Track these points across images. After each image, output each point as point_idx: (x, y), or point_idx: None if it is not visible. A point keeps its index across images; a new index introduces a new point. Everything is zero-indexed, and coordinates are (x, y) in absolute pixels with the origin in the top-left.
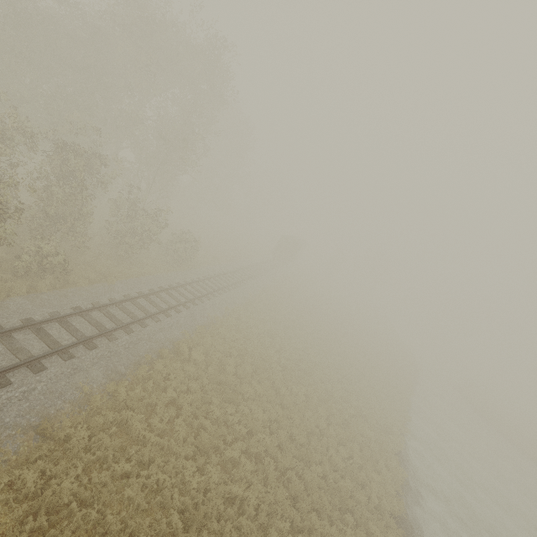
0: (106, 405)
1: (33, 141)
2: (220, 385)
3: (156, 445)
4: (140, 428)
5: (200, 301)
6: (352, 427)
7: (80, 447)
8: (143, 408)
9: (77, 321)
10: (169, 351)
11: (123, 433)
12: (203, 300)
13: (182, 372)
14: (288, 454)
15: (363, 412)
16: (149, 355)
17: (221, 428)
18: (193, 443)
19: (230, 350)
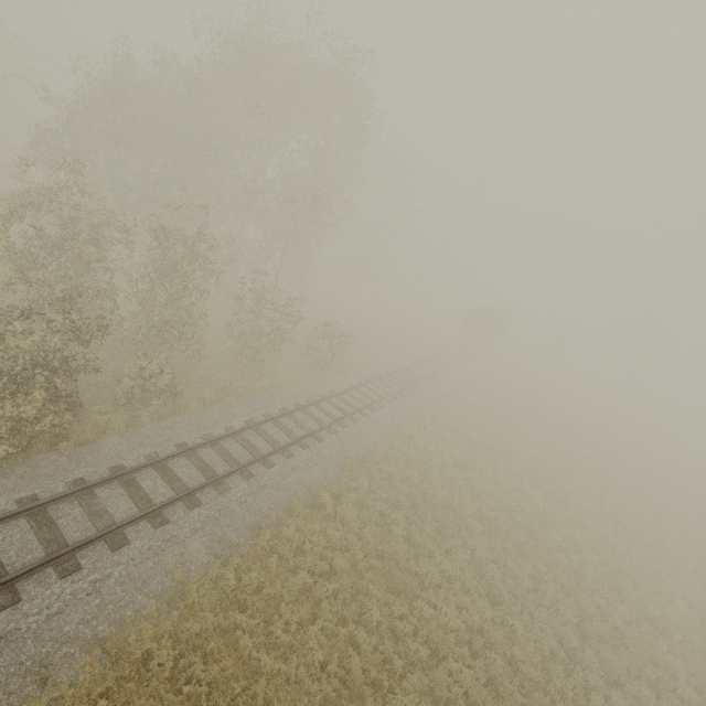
0: (209, 598)
1: (128, 234)
2: (383, 559)
3: (278, 672)
4: (250, 646)
5: (351, 420)
6: (632, 645)
7: (163, 675)
8: (263, 602)
9: (180, 465)
10: (304, 503)
11: (230, 648)
12: (356, 419)
13: (322, 540)
14: (508, 703)
15: (651, 612)
16: (273, 513)
17: (385, 644)
18: (337, 672)
19: (397, 497)
